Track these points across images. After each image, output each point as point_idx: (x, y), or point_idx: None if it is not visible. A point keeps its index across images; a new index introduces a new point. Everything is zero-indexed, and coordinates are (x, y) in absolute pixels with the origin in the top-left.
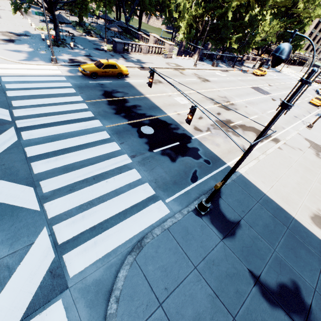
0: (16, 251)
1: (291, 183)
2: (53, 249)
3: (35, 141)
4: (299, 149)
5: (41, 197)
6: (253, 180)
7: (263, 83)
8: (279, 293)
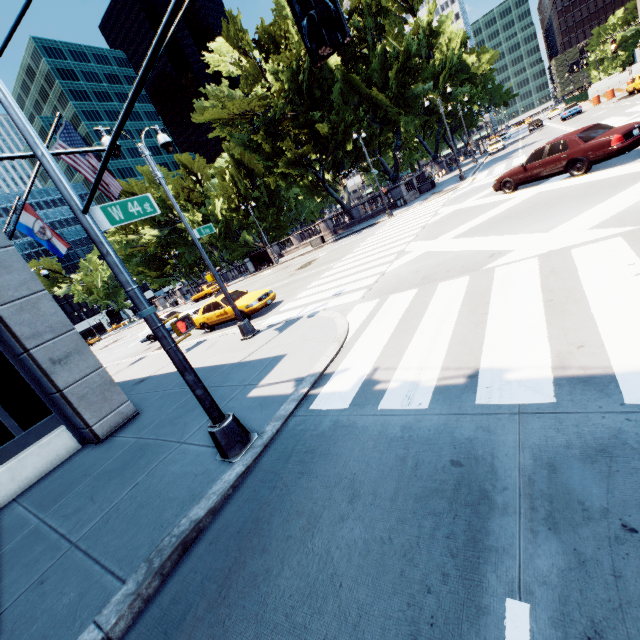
0: None
1: None
2: None
3: None
4: None
5: None
6: None
7: None
8: None
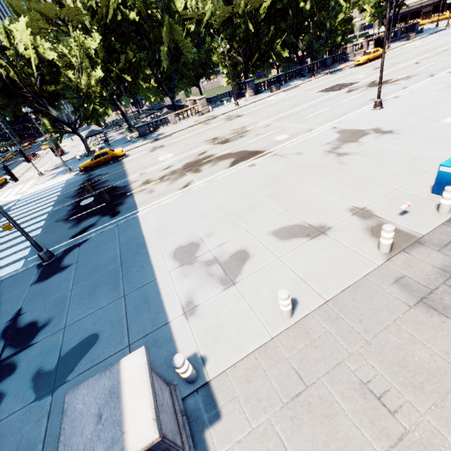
0: None
1: (205, 209)
2: None
3: None
4: (296, 154)
5: None
6: (144, 220)
7: (362, 71)
8: (22, 328)
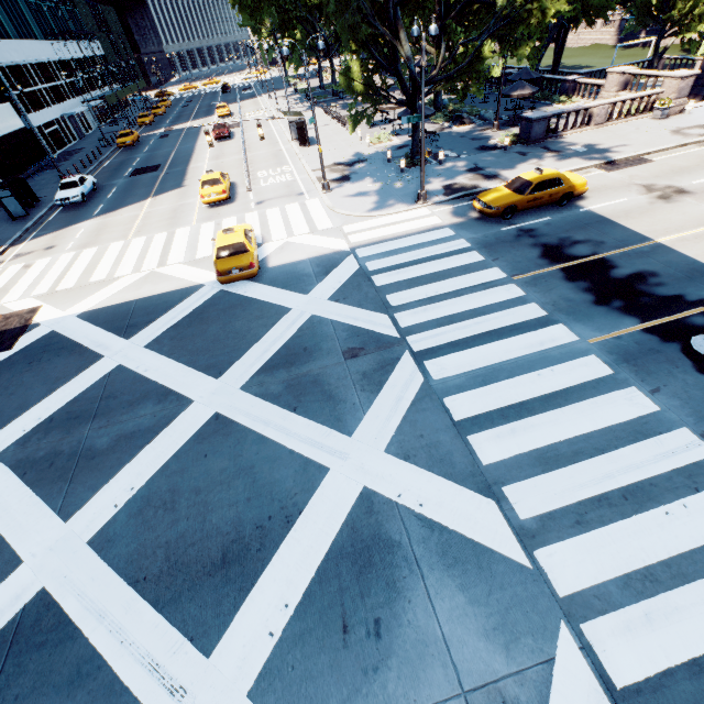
0: (522, 671)
1: None
2: (608, 700)
3: (454, 383)
4: None
5: (519, 531)
6: None
7: None
8: None
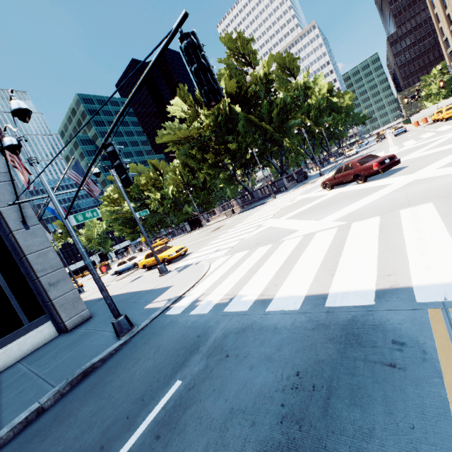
0: None
1: None
2: None
3: None
4: None
5: None
6: None
7: None
8: None
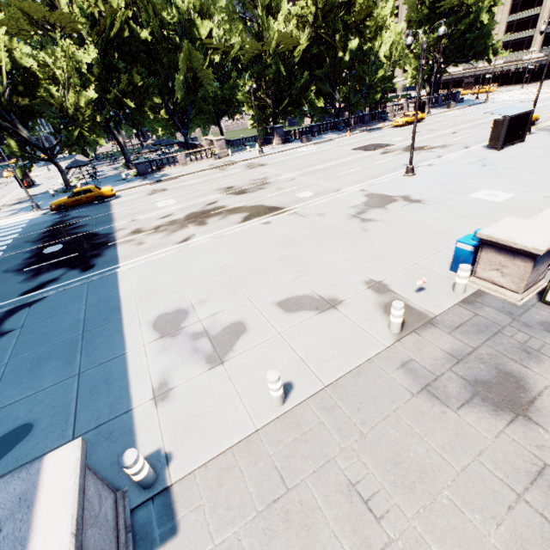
0: None
1: (203, 270)
2: None
3: None
4: (318, 215)
5: None
6: (125, 277)
7: (399, 134)
8: None
